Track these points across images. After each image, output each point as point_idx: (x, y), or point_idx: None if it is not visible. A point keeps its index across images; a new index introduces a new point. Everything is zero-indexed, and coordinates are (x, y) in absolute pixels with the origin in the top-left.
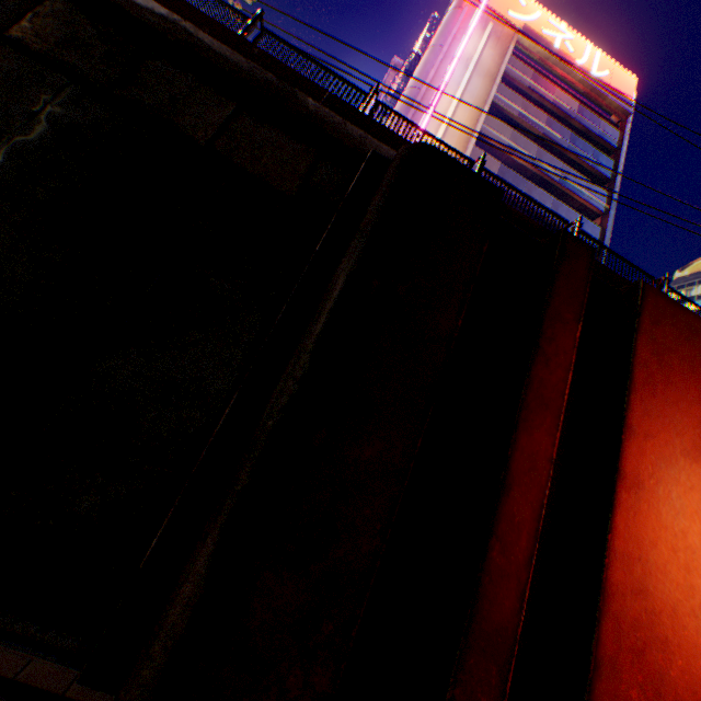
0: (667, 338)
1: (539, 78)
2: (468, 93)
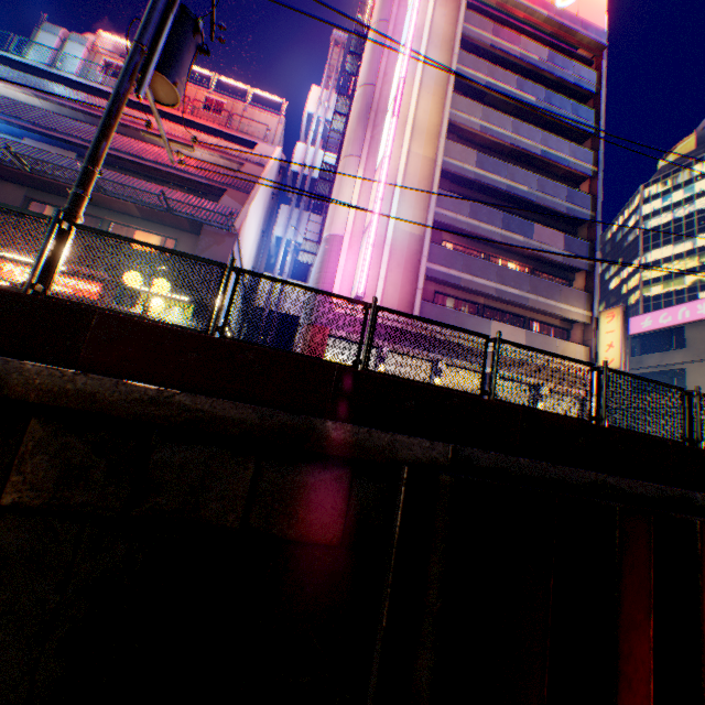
0: None
1: (500, 29)
2: (427, 73)
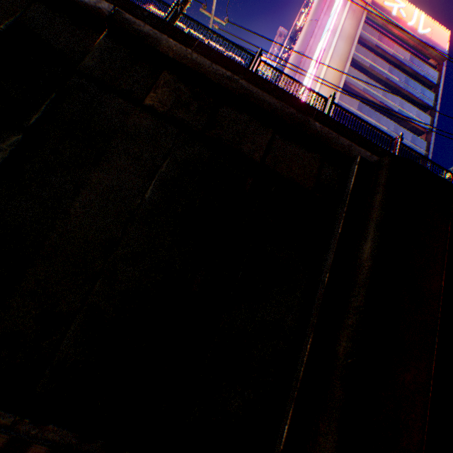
0: None
1: (382, 38)
2: (335, 53)
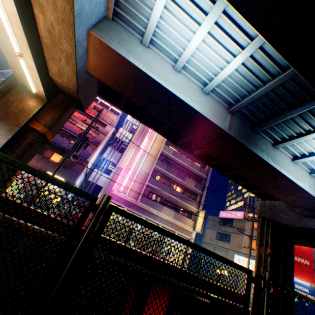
0: (155, 295)
1: None
2: None
